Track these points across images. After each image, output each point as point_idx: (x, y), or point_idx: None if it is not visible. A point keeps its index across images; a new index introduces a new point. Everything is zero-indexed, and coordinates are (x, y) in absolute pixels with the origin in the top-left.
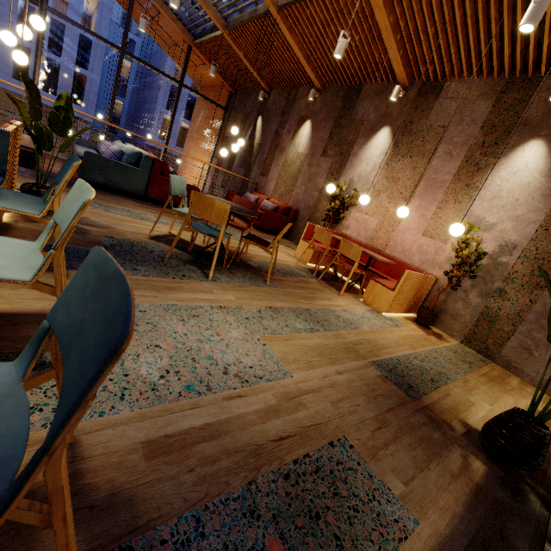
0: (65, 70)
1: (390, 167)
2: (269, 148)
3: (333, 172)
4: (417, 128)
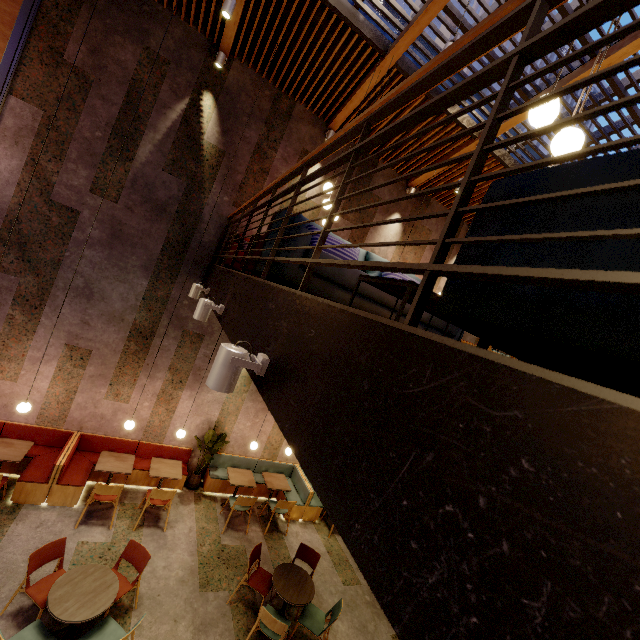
0: None
1: (402, 248)
2: (247, 168)
3: (355, 238)
4: (417, 225)
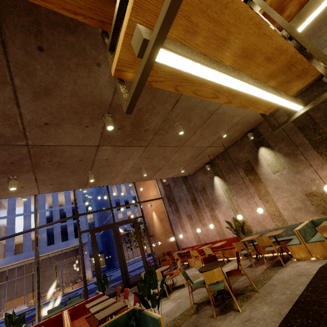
0: (69, 225)
1: None
2: None
3: None
4: None
